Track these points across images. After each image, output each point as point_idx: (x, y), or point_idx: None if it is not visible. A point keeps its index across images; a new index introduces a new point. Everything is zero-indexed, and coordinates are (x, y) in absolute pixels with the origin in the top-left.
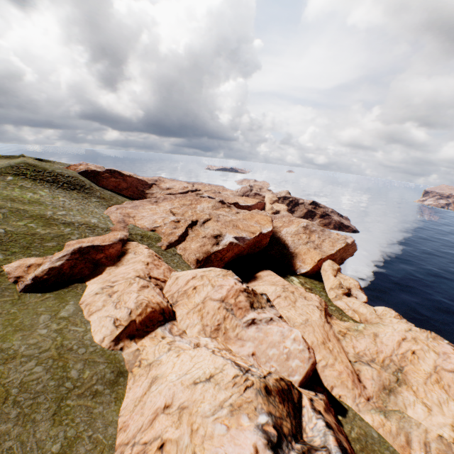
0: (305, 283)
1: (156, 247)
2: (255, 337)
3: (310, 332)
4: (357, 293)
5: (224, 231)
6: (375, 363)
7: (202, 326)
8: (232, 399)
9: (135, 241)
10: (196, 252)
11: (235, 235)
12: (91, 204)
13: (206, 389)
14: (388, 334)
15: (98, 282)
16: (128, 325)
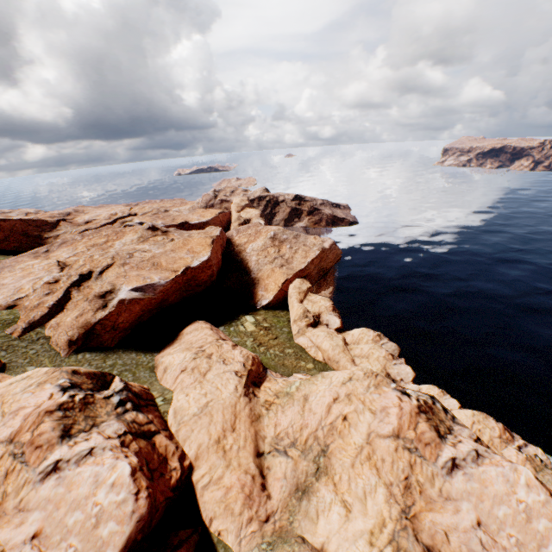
0: (263, 321)
1: (1, 337)
2: (49, 498)
3: (203, 427)
4: (329, 318)
5: (120, 282)
6: (296, 447)
7: None
8: None
9: None
10: (69, 329)
11: (135, 286)
12: None
13: None
14: (319, 395)
15: None
16: None
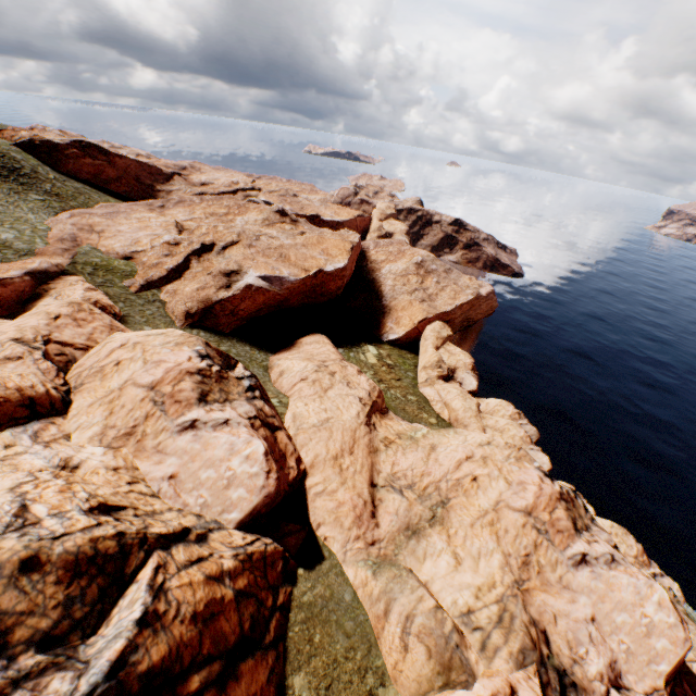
0: (387, 357)
1: (119, 287)
2: (186, 450)
3: (322, 440)
4: (465, 376)
5: (248, 265)
6: (413, 491)
7: (103, 428)
8: None
9: (79, 276)
10: (188, 300)
11: (263, 274)
12: (23, 205)
13: None
14: (450, 448)
15: None
16: None
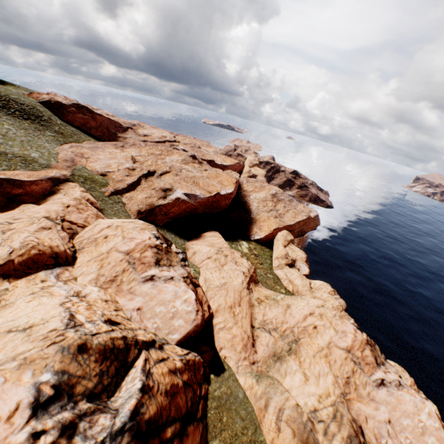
0: (254, 249)
1: (99, 192)
2: (147, 293)
3: (222, 295)
4: (302, 265)
5: (176, 186)
6: (277, 332)
7: (97, 276)
8: (30, 352)
9: (76, 183)
10: (140, 203)
11: (186, 192)
12: (42, 138)
13: (14, 338)
14: (299, 307)
15: (4, 218)
16: (3, 264)
